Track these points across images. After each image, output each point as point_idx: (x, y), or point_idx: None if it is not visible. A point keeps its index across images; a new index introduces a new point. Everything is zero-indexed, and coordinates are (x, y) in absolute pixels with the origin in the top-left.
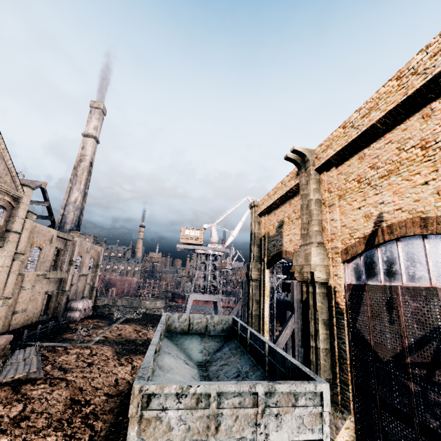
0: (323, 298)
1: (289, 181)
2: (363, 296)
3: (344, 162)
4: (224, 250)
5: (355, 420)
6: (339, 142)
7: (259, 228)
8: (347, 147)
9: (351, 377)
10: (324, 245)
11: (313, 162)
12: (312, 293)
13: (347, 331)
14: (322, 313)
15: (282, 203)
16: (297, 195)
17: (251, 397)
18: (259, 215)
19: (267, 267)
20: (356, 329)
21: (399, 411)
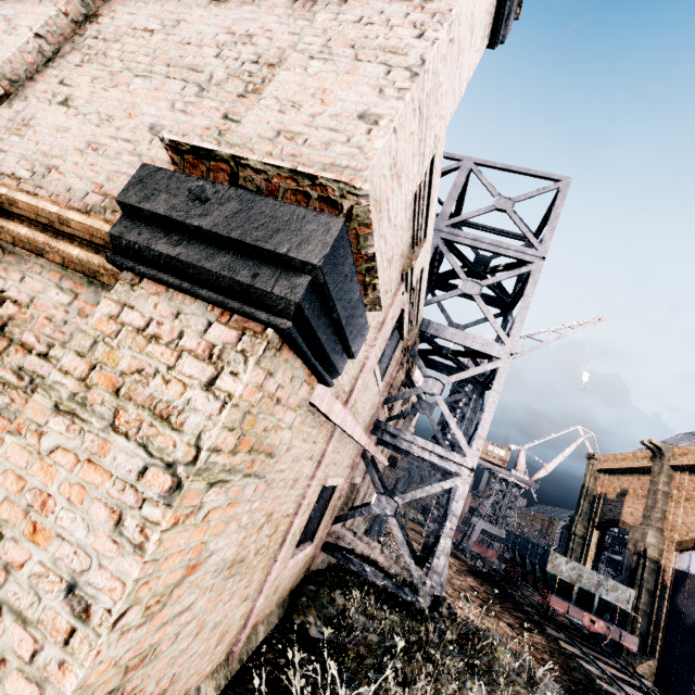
0: (651, 572)
1: (641, 458)
2: (685, 580)
3: None
4: (532, 484)
5: (658, 664)
6: (693, 457)
7: (594, 484)
8: None
9: (661, 635)
10: (662, 531)
11: (669, 458)
12: (642, 565)
13: (666, 603)
14: (648, 583)
15: (630, 473)
16: (648, 474)
17: (596, 578)
18: (597, 470)
19: (596, 528)
20: (674, 602)
21: (689, 655)
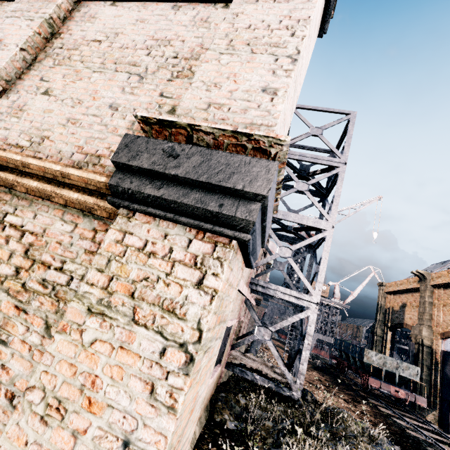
0: (428, 354)
1: (412, 282)
2: (449, 357)
3: (448, 288)
4: (345, 306)
5: (439, 413)
6: (445, 278)
7: (385, 301)
8: (448, 283)
9: (438, 394)
10: (431, 327)
11: (430, 280)
12: (421, 350)
13: (439, 373)
14: (426, 362)
15: (406, 292)
16: (417, 292)
17: (395, 362)
18: (386, 292)
19: (389, 330)
20: (444, 372)
21: None
